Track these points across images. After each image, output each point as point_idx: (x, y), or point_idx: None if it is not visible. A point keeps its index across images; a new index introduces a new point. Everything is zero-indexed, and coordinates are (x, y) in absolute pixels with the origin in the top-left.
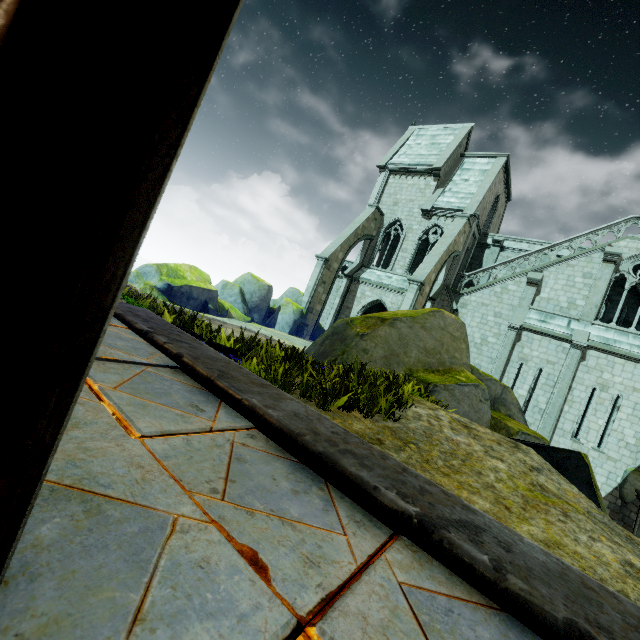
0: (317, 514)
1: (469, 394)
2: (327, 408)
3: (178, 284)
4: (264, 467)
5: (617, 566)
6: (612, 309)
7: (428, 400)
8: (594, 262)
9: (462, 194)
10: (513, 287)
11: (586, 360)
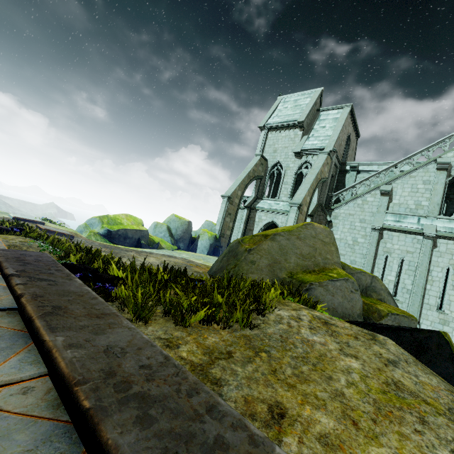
0: None
1: (341, 287)
2: (183, 325)
3: (115, 229)
4: None
5: None
6: (452, 205)
7: (301, 298)
8: (430, 171)
9: (322, 137)
10: (371, 199)
11: (437, 247)
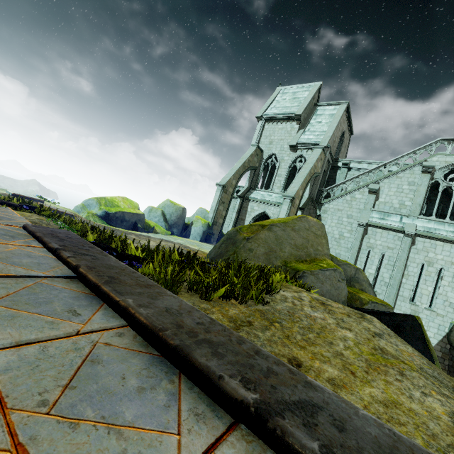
0: (155, 413)
1: (330, 276)
2: (208, 299)
3: (113, 211)
4: (118, 366)
5: (446, 419)
6: (431, 206)
7: (297, 284)
8: (415, 173)
9: (317, 132)
10: (359, 196)
11: (415, 244)
